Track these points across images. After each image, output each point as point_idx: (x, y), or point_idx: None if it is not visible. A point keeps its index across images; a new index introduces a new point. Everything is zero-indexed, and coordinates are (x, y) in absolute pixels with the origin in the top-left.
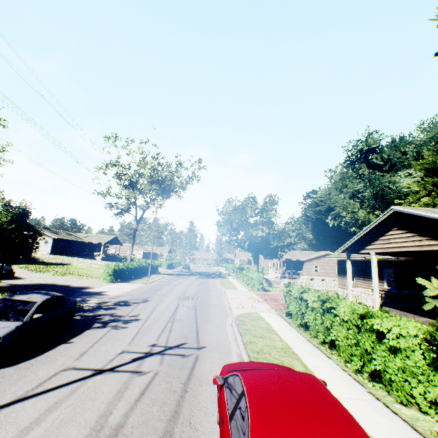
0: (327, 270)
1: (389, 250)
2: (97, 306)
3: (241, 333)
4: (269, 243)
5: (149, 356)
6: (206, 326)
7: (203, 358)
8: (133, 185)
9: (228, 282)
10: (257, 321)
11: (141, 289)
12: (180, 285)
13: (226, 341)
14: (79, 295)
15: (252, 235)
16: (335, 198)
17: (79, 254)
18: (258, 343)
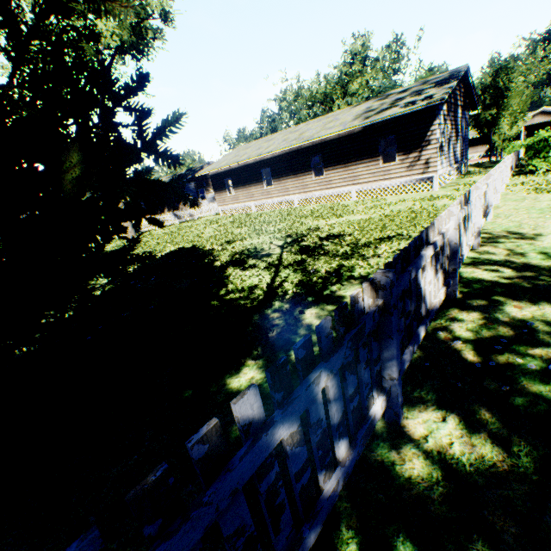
0: None
1: (533, 123)
2: None
3: None
4: None
5: None
6: None
7: None
8: None
9: None
10: None
11: None
12: None
13: None
14: None
15: None
16: None
17: None
18: None
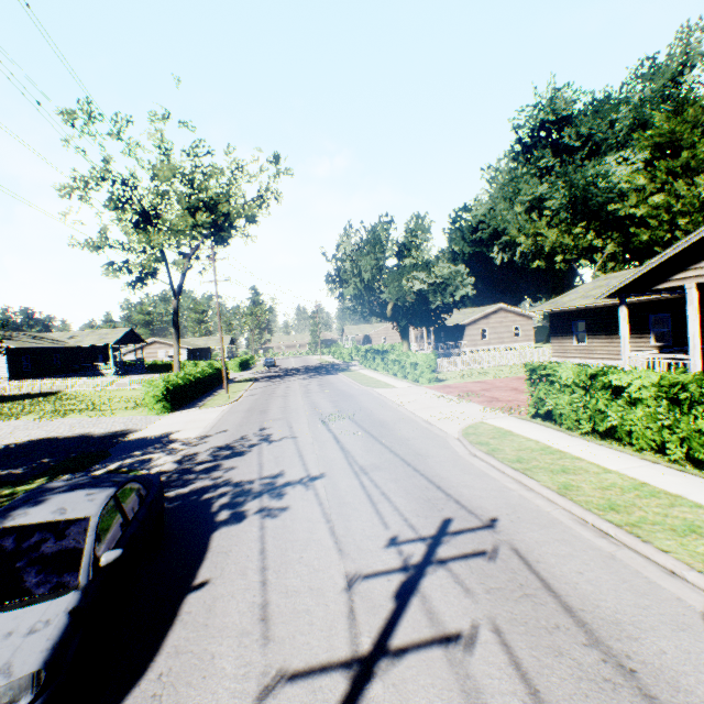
0: (500, 334)
1: None
2: (181, 469)
3: (522, 471)
4: (429, 301)
5: (422, 579)
6: (434, 468)
7: (533, 552)
8: (161, 215)
9: (365, 378)
10: (509, 439)
11: (232, 415)
12: (291, 395)
13: (514, 496)
14: (122, 452)
15: (407, 291)
16: (504, 216)
17: (67, 371)
18: (583, 488)
